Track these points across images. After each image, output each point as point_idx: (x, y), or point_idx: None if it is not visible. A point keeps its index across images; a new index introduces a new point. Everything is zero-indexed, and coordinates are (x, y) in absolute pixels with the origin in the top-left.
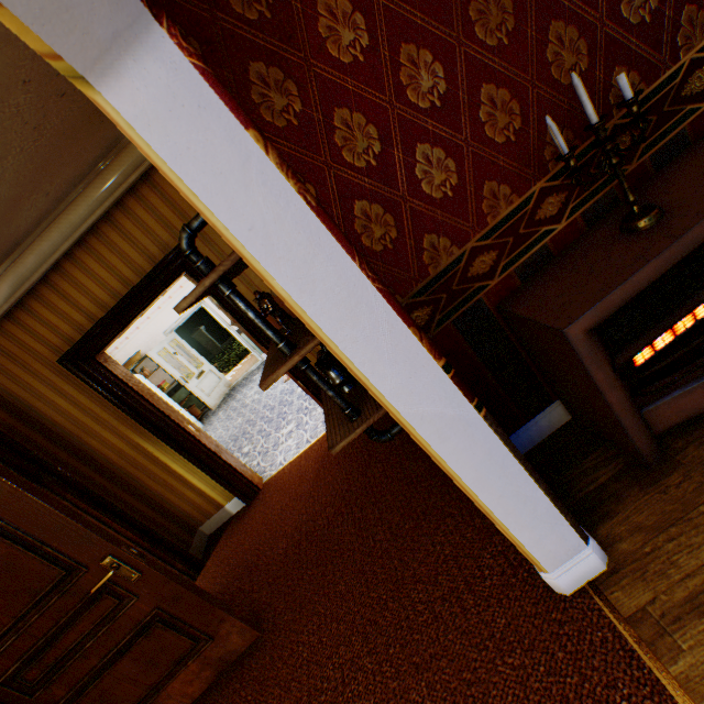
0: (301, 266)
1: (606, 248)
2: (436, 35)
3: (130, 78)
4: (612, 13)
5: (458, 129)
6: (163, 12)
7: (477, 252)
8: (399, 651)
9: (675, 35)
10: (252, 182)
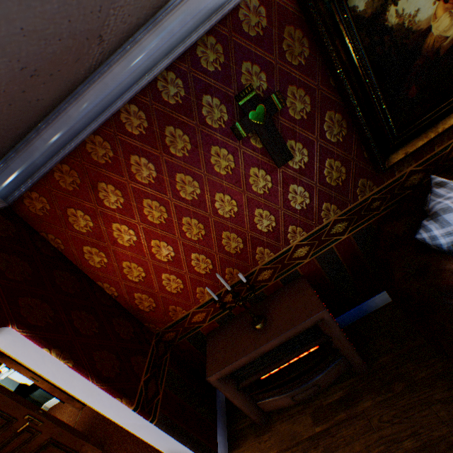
0: (69, 381)
1: (245, 330)
2: (168, 236)
3: (0, 337)
4: (253, 228)
5: (182, 268)
6: (10, 323)
7: (196, 312)
8: None
9: (287, 235)
10: (47, 361)
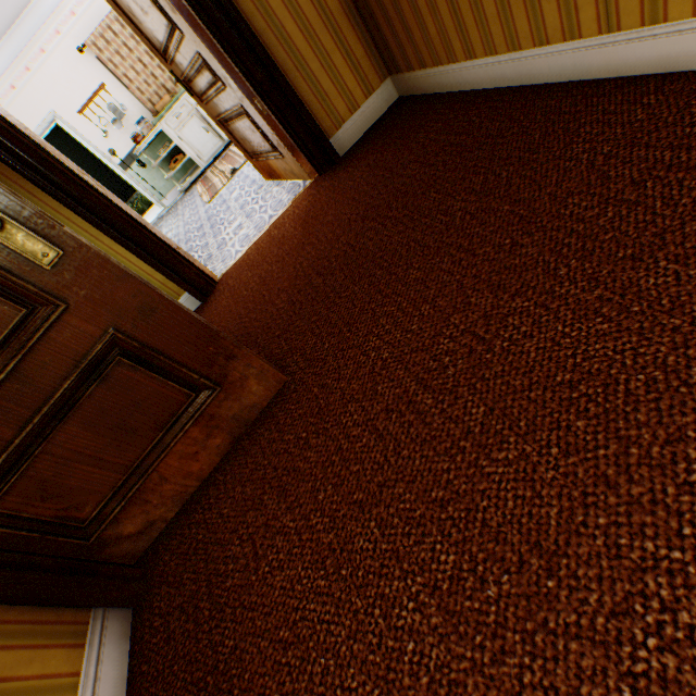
0: None
1: None
2: None
3: None
4: None
5: None
6: None
7: None
8: (582, 265)
9: None
10: None
